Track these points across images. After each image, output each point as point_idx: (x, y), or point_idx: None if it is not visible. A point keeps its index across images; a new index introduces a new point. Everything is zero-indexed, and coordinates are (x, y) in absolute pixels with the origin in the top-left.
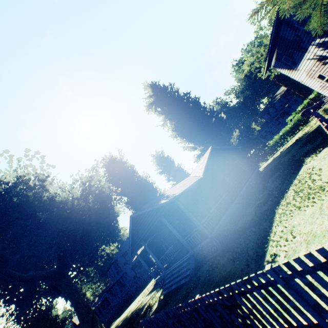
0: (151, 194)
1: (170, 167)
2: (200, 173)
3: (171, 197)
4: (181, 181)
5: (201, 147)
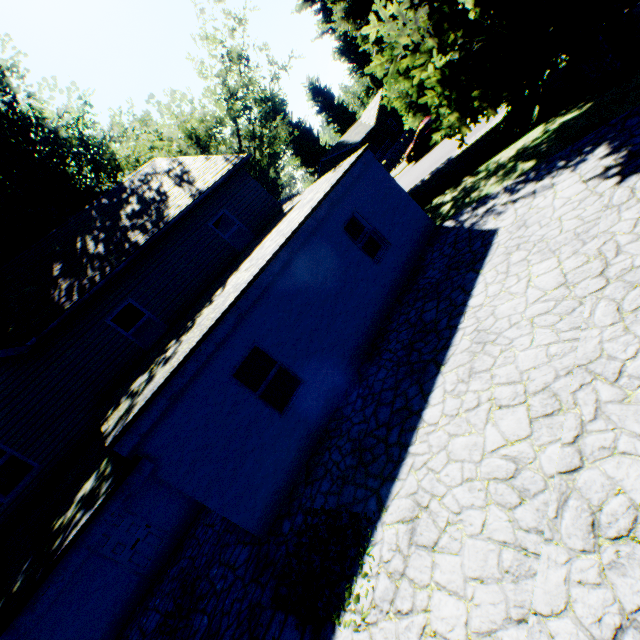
0: (316, 143)
1: (330, 105)
2: (372, 122)
3: (355, 143)
4: (352, 128)
5: (371, 82)
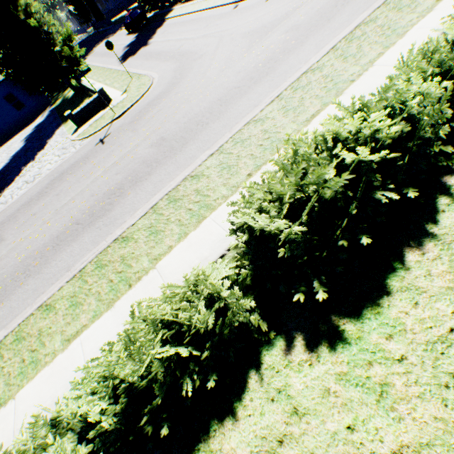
0: None
1: None
2: None
3: None
4: None
5: None
